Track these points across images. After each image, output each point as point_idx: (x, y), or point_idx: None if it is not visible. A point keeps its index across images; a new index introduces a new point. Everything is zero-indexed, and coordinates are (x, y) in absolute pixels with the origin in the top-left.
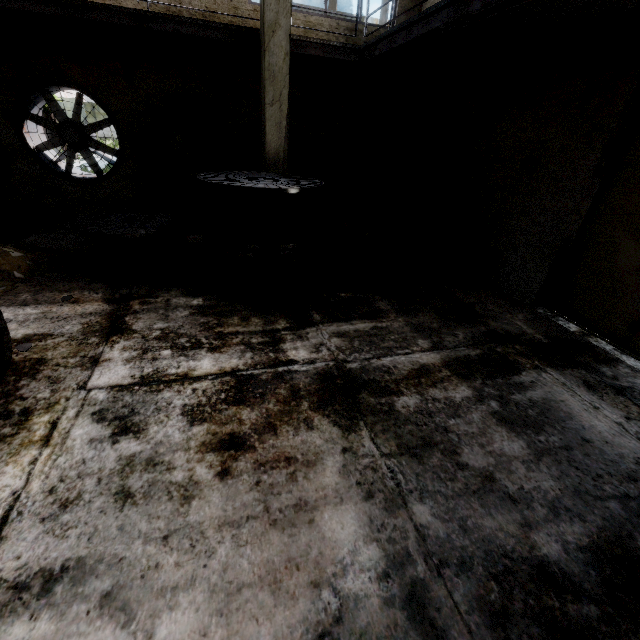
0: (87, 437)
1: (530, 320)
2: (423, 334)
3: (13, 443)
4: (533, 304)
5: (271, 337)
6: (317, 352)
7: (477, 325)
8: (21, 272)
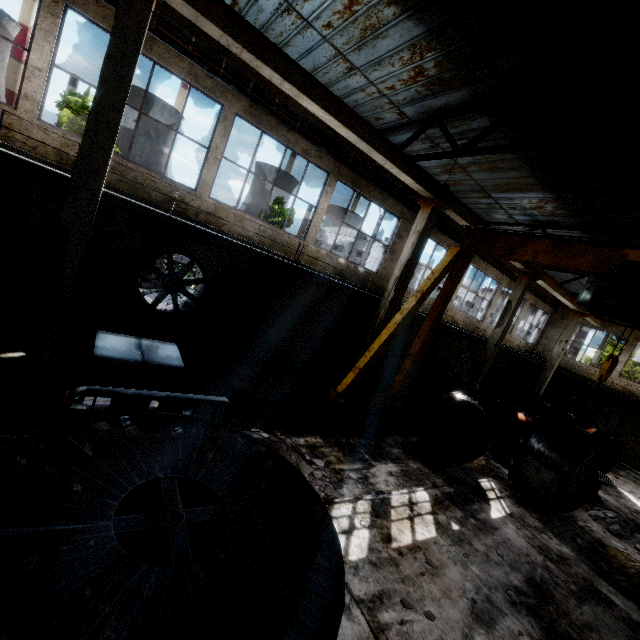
0: None
1: None
2: None
3: None
4: None
5: None
6: None
7: None
8: None
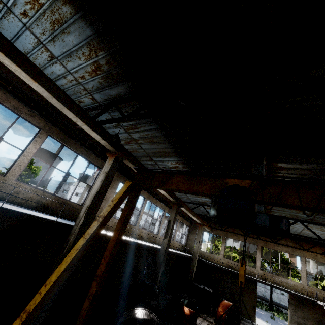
0: None
1: None
2: None
3: None
4: None
5: None
6: None
7: None
8: None
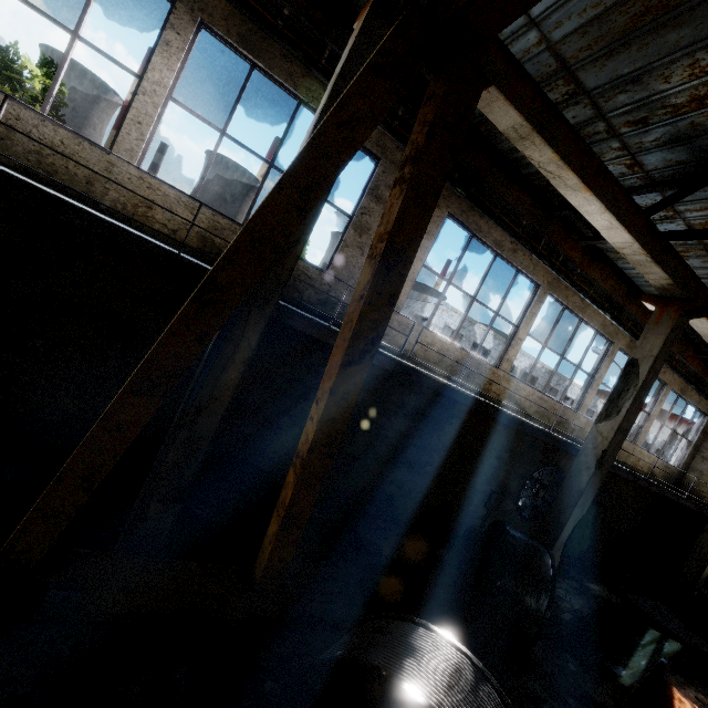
0: None
1: None
2: None
3: None
4: None
5: None
6: None
7: None
8: None
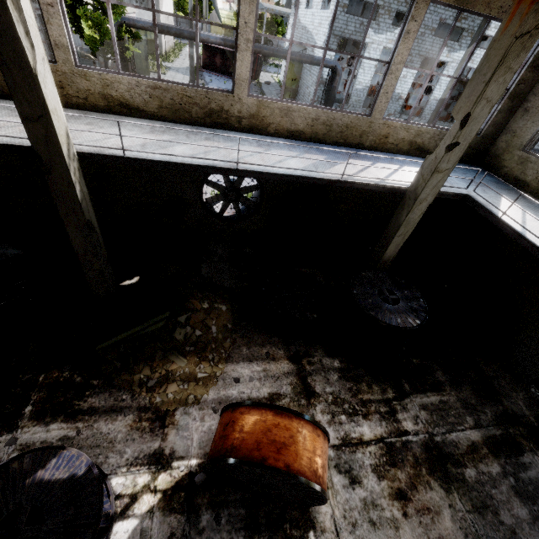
0: (340, 484)
1: (527, 400)
2: (468, 411)
3: None
4: (529, 384)
5: (389, 407)
6: (417, 424)
7: (497, 403)
8: (230, 323)
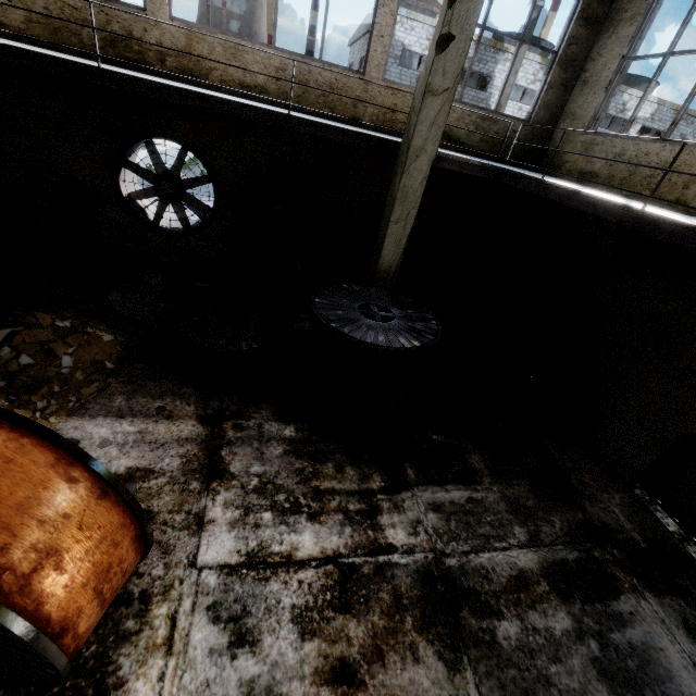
0: (206, 645)
1: (627, 507)
2: (519, 517)
3: (139, 645)
4: (631, 482)
5: (368, 503)
6: (415, 534)
7: (573, 508)
8: (112, 361)
